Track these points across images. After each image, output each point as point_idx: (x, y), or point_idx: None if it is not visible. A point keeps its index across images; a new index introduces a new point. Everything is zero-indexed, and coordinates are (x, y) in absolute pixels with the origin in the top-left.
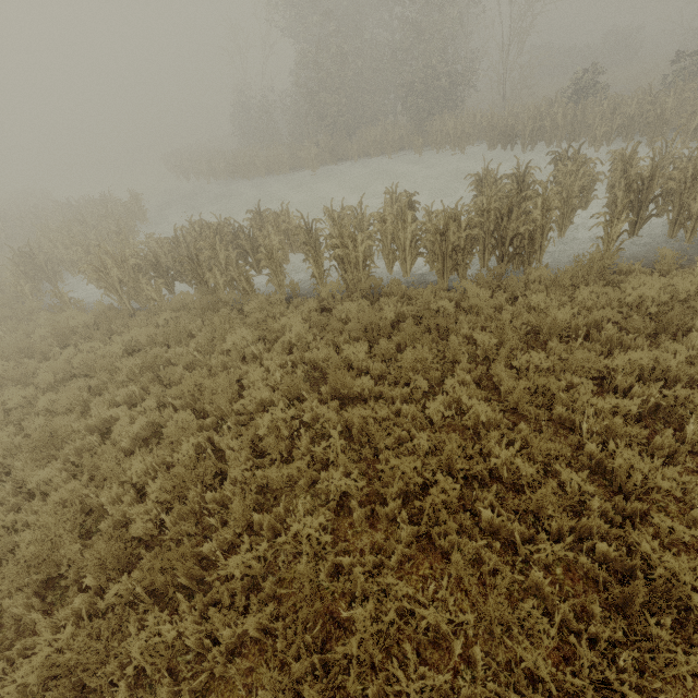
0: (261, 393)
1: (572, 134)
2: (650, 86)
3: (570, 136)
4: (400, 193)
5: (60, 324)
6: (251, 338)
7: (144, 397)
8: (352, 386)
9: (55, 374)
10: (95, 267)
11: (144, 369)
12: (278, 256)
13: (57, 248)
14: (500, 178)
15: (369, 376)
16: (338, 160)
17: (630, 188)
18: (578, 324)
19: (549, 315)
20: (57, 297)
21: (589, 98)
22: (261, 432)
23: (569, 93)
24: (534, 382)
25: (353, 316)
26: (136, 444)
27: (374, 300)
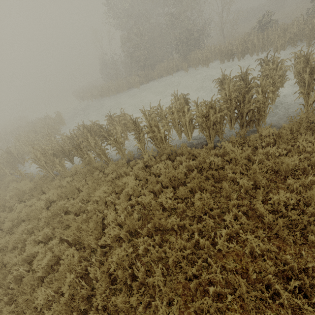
0: (113, 232)
1: (263, 48)
2: (302, 15)
3: (262, 49)
4: (179, 95)
5: (18, 190)
6: (108, 191)
7: (55, 233)
8: (166, 223)
9: (13, 221)
10: (32, 158)
11: (54, 216)
12: (119, 140)
13: (22, 146)
14: (232, 78)
15: (175, 216)
16: (149, 81)
17: (313, 71)
18: (304, 164)
19: (282, 160)
20: (18, 174)
21: (269, 28)
22: (111, 269)
23: (257, 28)
24: (286, 214)
25: (163, 171)
26: (47, 270)
27: (173, 157)
